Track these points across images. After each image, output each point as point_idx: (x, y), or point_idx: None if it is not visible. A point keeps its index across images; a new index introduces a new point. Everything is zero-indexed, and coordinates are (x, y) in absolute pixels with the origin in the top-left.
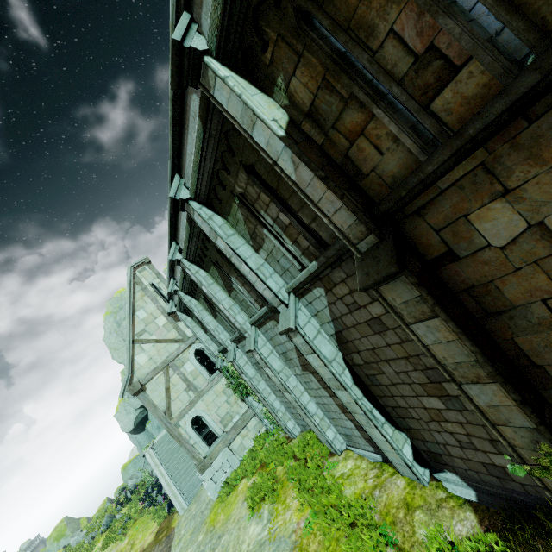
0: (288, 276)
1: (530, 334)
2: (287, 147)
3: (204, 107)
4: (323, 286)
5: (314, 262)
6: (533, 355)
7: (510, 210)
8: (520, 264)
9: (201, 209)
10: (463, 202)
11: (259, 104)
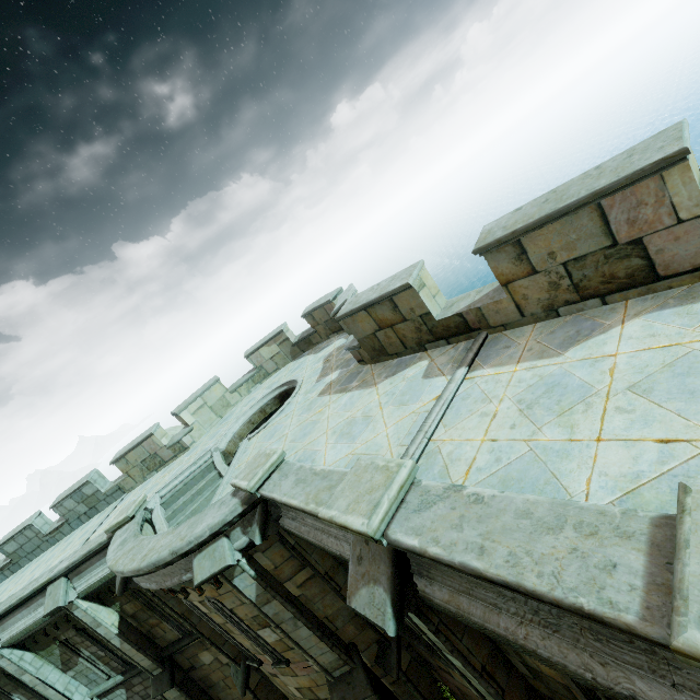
0: (94, 684)
1: (222, 692)
2: (119, 637)
3: (59, 610)
4: (125, 687)
5: (122, 677)
6: (224, 699)
7: (209, 653)
8: (215, 669)
9: (12, 653)
10: (196, 650)
11: (104, 618)
